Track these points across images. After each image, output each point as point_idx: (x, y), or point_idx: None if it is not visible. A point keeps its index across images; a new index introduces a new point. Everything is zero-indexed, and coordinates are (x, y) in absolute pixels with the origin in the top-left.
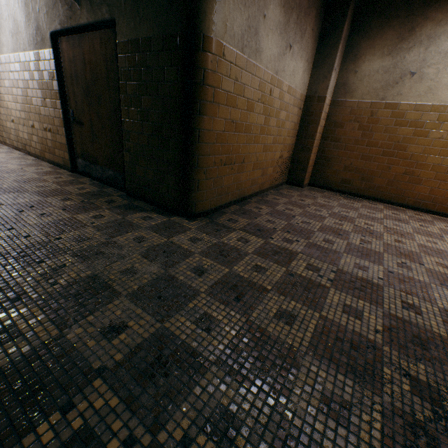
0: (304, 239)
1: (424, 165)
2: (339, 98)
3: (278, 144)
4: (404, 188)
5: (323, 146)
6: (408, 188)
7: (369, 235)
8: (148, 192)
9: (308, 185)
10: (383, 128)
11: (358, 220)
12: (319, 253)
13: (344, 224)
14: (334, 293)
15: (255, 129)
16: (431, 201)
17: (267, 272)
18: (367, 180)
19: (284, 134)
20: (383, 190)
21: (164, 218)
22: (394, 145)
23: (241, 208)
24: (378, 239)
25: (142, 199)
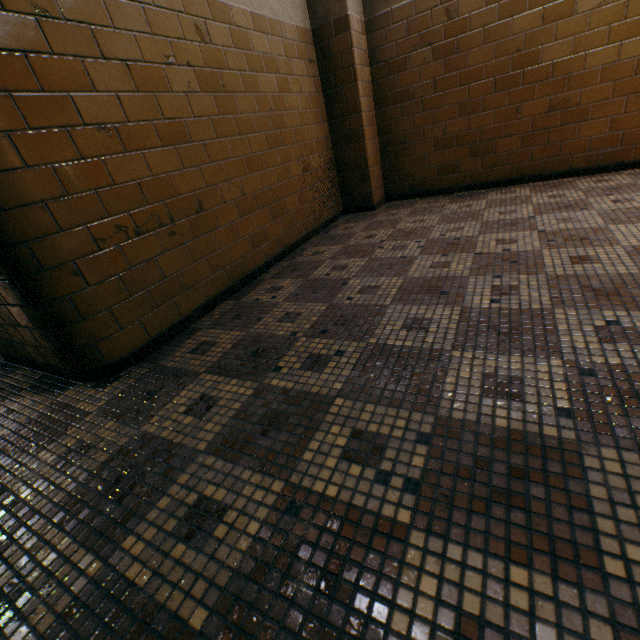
0: (357, 340)
1: (585, 77)
2: (378, 10)
3: (286, 146)
4: (558, 140)
5: (383, 120)
6: (566, 137)
7: (512, 268)
8: (20, 349)
9: (385, 201)
10: (480, 35)
11: (482, 239)
12: (390, 374)
13: (452, 261)
14: (424, 558)
15: (197, 131)
16: (620, 145)
17: (218, 528)
18: (483, 151)
19: (294, 123)
20: (519, 158)
21: (45, 400)
22: (513, 61)
23: (238, 303)
24: (533, 273)
25: (24, 363)
